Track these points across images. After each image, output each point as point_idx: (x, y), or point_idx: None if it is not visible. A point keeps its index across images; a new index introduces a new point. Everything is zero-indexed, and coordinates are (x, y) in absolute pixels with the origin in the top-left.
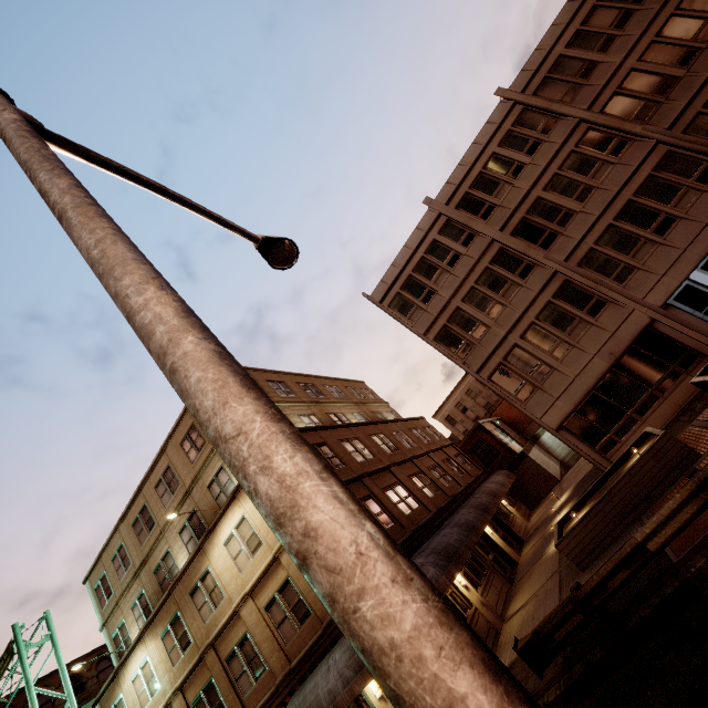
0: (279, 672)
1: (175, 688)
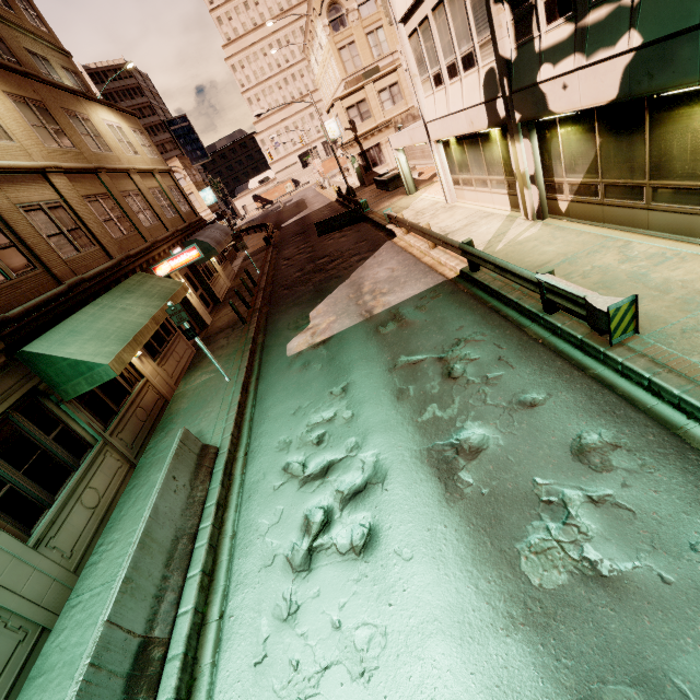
0: (170, 227)
1: (59, 165)
